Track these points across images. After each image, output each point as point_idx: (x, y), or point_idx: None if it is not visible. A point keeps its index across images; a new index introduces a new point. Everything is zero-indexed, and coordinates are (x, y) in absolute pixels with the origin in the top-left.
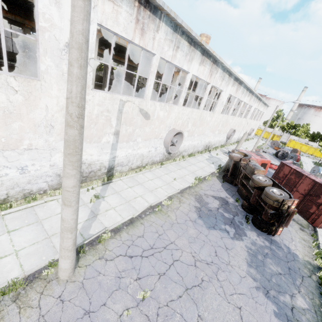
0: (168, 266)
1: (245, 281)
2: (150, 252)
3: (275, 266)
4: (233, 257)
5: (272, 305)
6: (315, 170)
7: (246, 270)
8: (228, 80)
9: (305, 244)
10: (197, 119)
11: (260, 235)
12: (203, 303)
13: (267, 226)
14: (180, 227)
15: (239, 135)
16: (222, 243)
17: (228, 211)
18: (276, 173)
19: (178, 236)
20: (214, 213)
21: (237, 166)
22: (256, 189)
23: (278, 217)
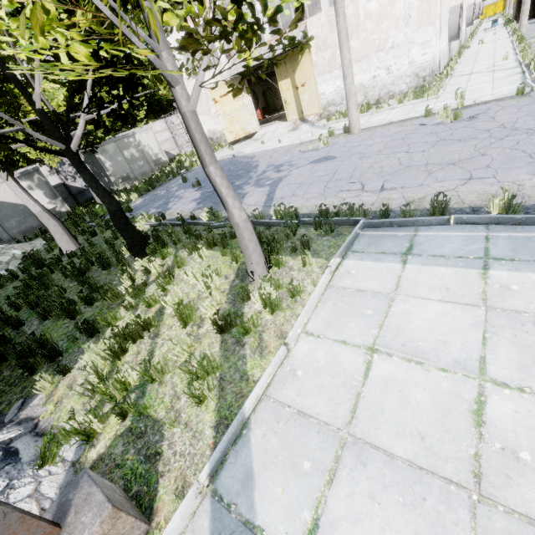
0: None
1: None
2: None
3: None
4: None
5: None
6: None
7: None
8: None
9: None
10: None
11: None
12: None
13: None
14: None
15: None
16: None
17: None
18: None
19: None
20: None
21: None
22: None
23: None
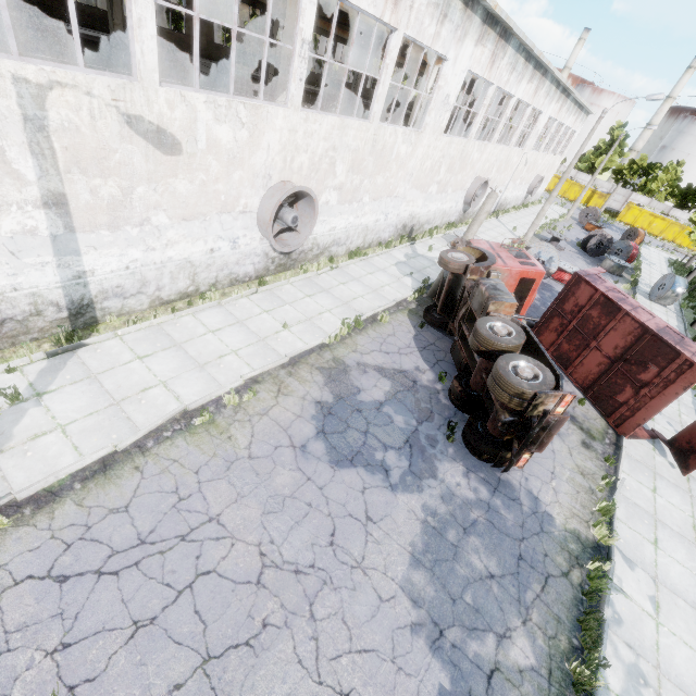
0: (173, 594)
1: (388, 611)
2: (130, 558)
3: (486, 557)
4: (379, 543)
5: (442, 671)
6: (665, 284)
7: (403, 577)
8: (462, 20)
9: (583, 484)
10: (366, 153)
11: (474, 472)
12: (242, 695)
13: (494, 450)
14: (253, 468)
15: (503, 194)
16: (361, 504)
17: (408, 408)
18: (560, 301)
19: (237, 496)
20: (367, 419)
21: (457, 286)
22: (481, 357)
23: (522, 429)
